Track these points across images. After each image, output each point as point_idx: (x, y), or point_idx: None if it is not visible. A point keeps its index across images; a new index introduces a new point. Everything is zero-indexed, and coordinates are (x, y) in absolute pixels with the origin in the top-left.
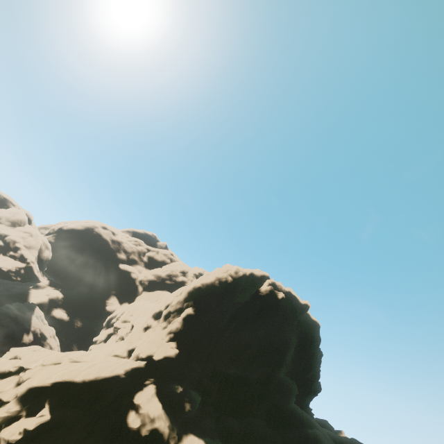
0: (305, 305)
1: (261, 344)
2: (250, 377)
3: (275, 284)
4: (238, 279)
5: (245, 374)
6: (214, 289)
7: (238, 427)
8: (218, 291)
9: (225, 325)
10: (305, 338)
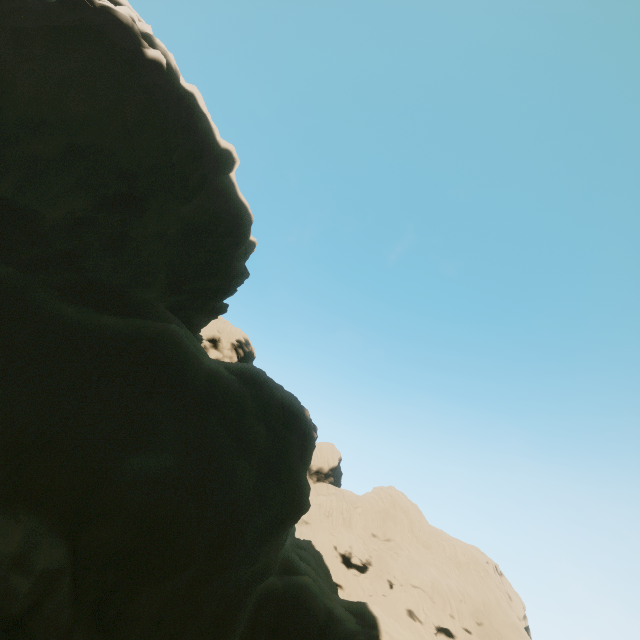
0: (227, 153)
1: (77, 142)
2: (38, 213)
3: (151, 37)
4: None
5: (24, 204)
6: None
7: None
8: None
9: None
10: (216, 221)
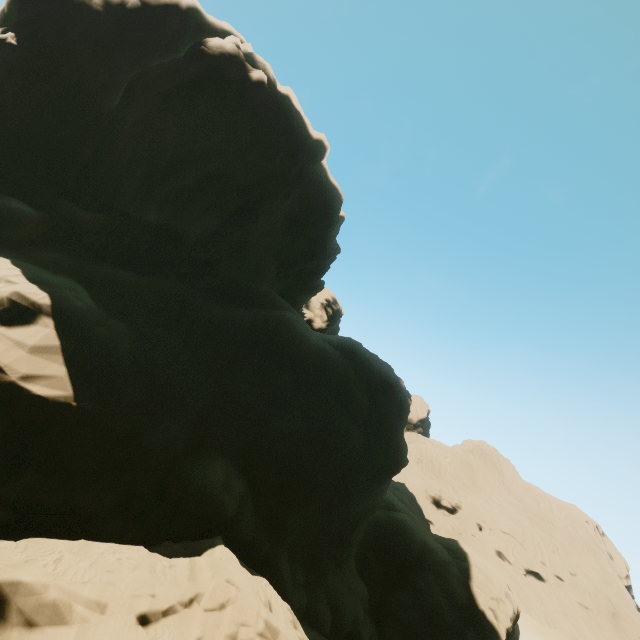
0: (319, 143)
1: (207, 171)
2: (185, 232)
3: (252, 56)
4: (157, 11)
5: (176, 226)
6: (86, 15)
7: (134, 279)
8: (100, 24)
9: (119, 108)
10: (312, 209)
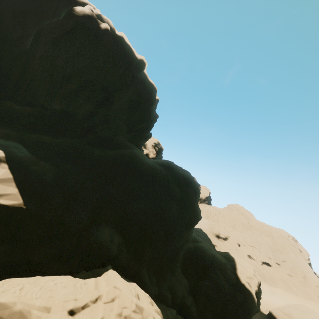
0: (141, 61)
1: (84, 79)
2: (76, 113)
3: (100, 16)
4: None
5: (71, 111)
6: None
7: (51, 140)
8: (14, 2)
9: (31, 48)
10: (141, 96)
